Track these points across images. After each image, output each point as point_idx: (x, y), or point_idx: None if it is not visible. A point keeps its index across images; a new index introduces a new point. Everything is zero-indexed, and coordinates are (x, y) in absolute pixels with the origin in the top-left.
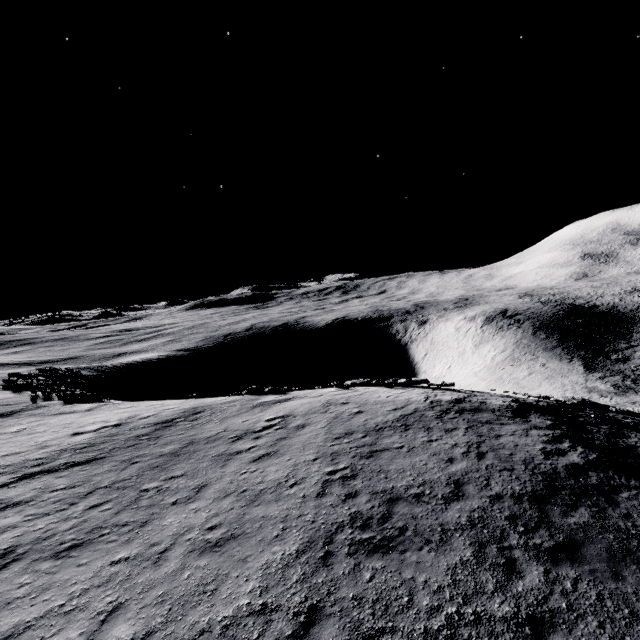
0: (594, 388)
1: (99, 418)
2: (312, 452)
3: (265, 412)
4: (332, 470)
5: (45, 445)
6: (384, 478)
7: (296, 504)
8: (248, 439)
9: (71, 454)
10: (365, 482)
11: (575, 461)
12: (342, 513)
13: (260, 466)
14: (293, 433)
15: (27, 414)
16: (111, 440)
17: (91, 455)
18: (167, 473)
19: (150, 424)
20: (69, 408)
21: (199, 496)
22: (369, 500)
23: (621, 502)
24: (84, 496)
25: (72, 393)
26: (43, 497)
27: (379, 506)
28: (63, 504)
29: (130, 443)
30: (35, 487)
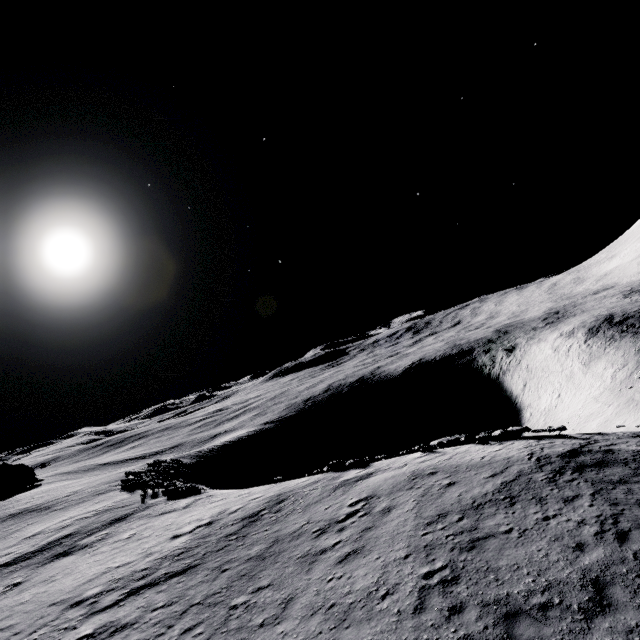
0: None
1: (194, 516)
2: (402, 546)
3: (347, 494)
4: (428, 571)
5: (149, 552)
6: (494, 580)
7: (391, 624)
8: (332, 532)
9: (170, 562)
10: (471, 588)
11: None
12: (448, 638)
13: (346, 569)
14: (379, 520)
15: (137, 516)
16: (204, 542)
17: (186, 562)
18: (254, 583)
19: (238, 520)
20: (170, 506)
21: (286, 614)
22: (479, 616)
23: None
24: (179, 616)
25: (173, 488)
26: (145, 618)
27: (494, 626)
28: (161, 627)
29: (220, 545)
30: (139, 605)
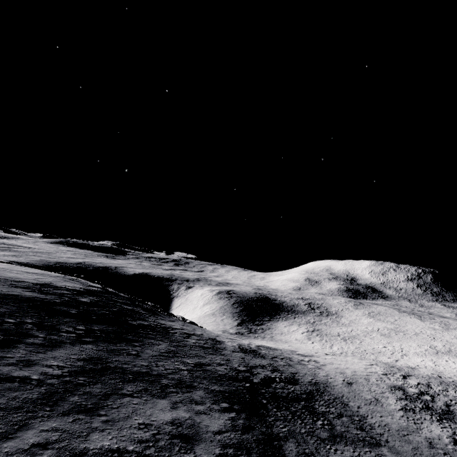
0: (226, 330)
1: None
2: None
3: None
4: None
5: None
6: None
7: None
8: None
9: None
10: None
11: (69, 288)
12: None
13: None
14: None
15: None
16: None
17: None
18: None
19: None
20: None
21: None
22: None
23: (57, 290)
24: None
25: None
26: None
27: None
28: None
29: None
30: None
